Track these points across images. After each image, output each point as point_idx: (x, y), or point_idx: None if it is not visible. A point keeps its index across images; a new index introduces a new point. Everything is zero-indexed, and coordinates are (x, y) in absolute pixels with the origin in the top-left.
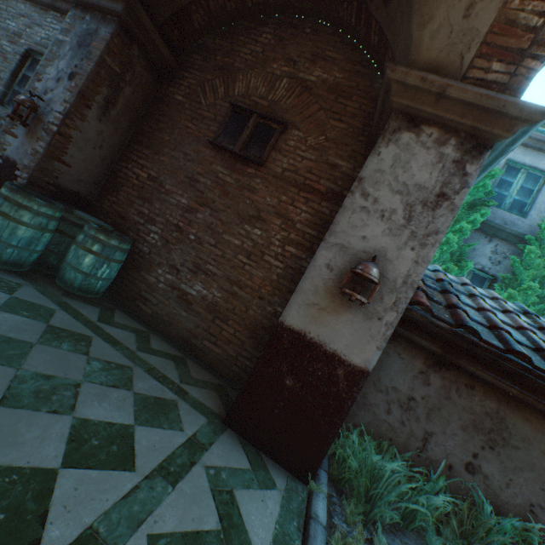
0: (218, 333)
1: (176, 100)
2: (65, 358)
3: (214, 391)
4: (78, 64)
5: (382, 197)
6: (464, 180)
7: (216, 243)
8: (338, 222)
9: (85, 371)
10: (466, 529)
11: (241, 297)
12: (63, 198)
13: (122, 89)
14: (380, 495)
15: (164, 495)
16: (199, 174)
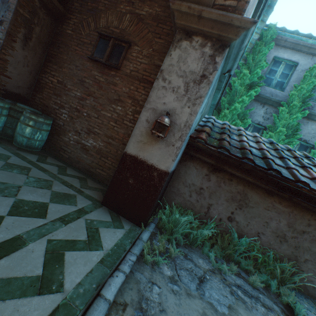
0: (103, 164)
1: (68, 34)
2: (14, 176)
3: (100, 192)
4: (4, 14)
5: (173, 80)
6: (215, 66)
7: (98, 117)
8: (151, 96)
9: (25, 181)
10: (225, 245)
11: (113, 145)
12: (11, 98)
13: (33, 29)
14: (177, 230)
15: (60, 227)
16: (85, 78)
